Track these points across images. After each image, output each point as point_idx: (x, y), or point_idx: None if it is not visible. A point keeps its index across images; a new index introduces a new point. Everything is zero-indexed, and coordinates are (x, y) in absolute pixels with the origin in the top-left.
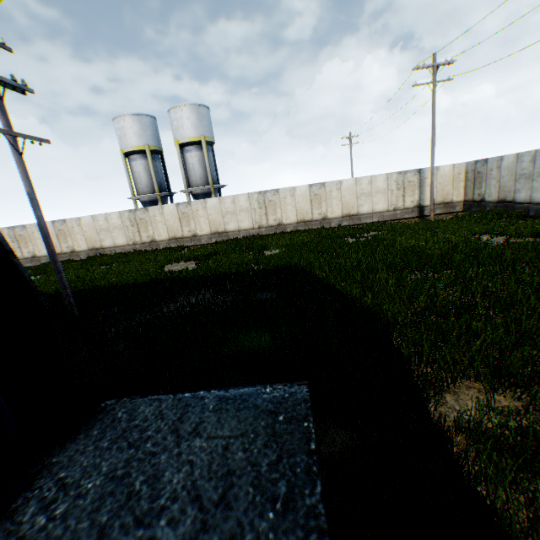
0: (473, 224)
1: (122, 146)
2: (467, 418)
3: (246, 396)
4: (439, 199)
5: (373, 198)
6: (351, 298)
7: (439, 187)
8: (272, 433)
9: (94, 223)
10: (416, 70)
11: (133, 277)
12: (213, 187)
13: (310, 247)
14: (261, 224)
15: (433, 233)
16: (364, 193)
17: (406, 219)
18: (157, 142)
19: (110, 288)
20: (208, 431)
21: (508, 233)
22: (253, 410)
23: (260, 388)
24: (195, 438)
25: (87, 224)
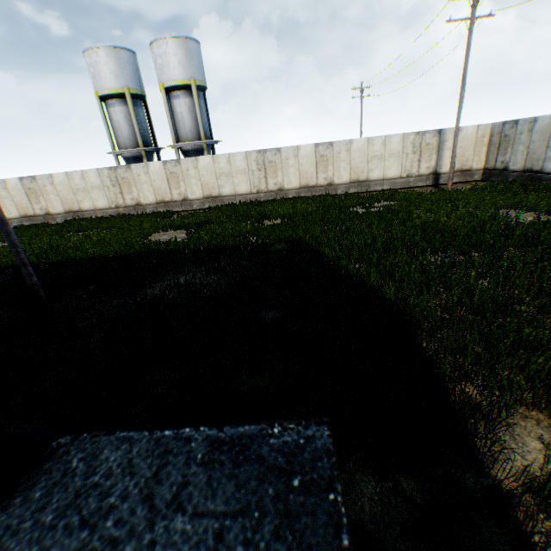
0: (496, 197)
1: (97, 88)
2: (542, 479)
3: (247, 439)
4: (457, 166)
5: (385, 162)
6: (371, 288)
7: (459, 152)
8: (284, 510)
9: (69, 181)
10: (453, 0)
11: (114, 248)
12: (206, 143)
13: (316, 218)
14: (259, 188)
15: (453, 206)
16: (375, 156)
17: (419, 188)
18: (138, 84)
19: (87, 261)
20: (195, 502)
21: (537, 208)
22: (257, 465)
23: (265, 426)
24: (175, 514)
25: (61, 183)
